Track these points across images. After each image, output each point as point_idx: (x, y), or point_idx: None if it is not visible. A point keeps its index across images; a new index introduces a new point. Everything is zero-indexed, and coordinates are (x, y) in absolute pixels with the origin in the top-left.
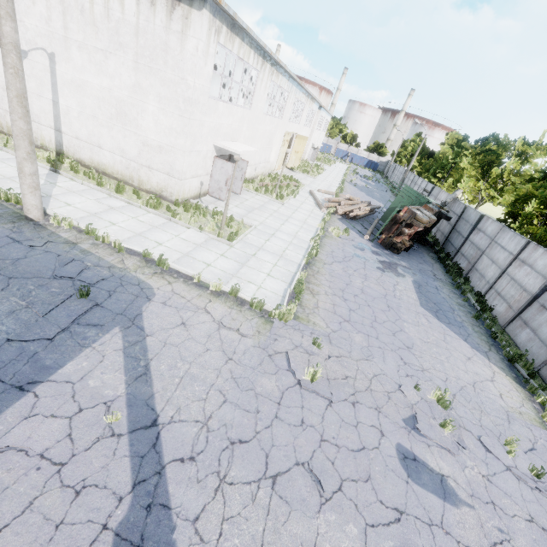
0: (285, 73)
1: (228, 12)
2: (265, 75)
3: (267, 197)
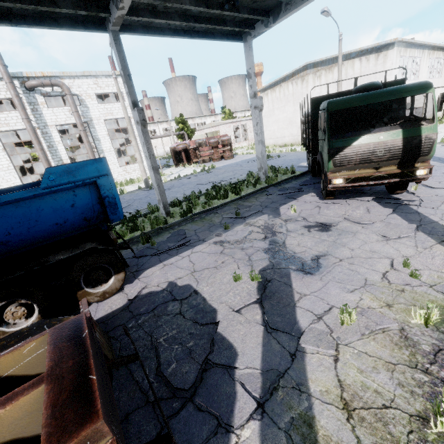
0: (438, 49)
1: (405, 41)
2: (424, 57)
3: (442, 124)
